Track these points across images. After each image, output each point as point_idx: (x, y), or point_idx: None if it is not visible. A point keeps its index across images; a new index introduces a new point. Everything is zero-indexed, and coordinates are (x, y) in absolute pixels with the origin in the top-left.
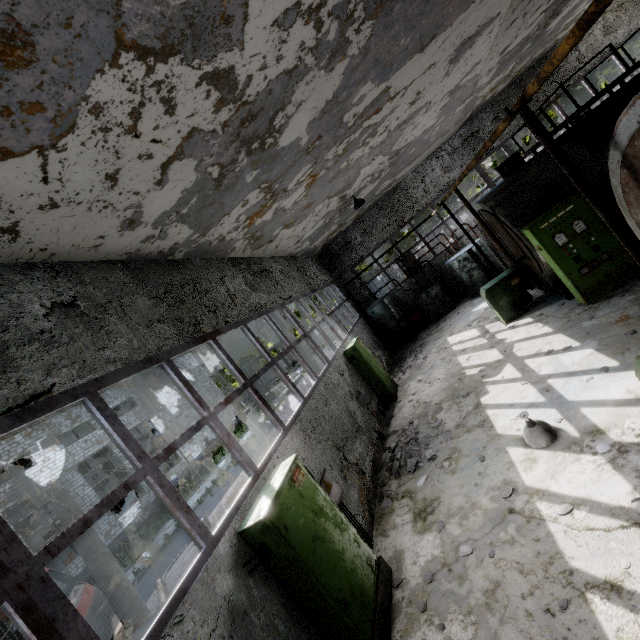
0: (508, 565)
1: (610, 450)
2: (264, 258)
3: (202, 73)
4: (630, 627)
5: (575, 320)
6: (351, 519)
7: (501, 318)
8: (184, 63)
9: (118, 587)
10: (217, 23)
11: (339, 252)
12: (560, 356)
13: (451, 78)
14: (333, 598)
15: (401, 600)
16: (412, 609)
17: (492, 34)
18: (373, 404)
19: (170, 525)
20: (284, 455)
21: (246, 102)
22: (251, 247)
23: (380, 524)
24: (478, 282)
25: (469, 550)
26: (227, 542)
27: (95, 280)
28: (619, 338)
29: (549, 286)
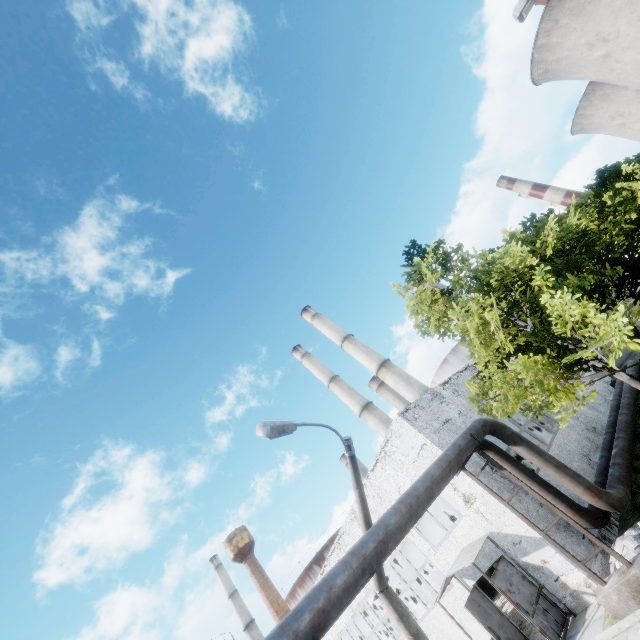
0: None
1: None
2: None
3: None
4: None
5: None
6: None
7: None
8: None
9: None
10: None
11: None
12: None
13: None
14: None
15: None
16: None
17: None
18: None
19: None
20: None
21: None
22: None
23: None
24: None
25: None
26: None
27: None
28: None
29: None
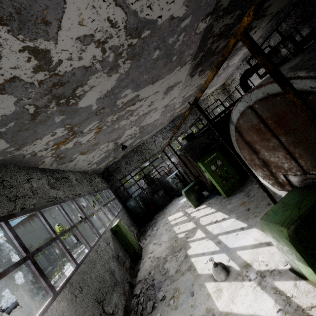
0: None
1: (257, 276)
2: (66, 171)
3: (25, 45)
4: None
5: (224, 205)
6: None
7: (192, 205)
8: (10, 33)
9: None
10: (39, 21)
11: (113, 172)
12: (221, 223)
13: (165, 100)
14: None
15: None
16: None
17: (179, 88)
18: (127, 262)
19: None
20: None
21: (57, 74)
22: (57, 163)
23: None
24: (180, 189)
25: None
26: None
27: None
28: (244, 212)
29: (210, 189)
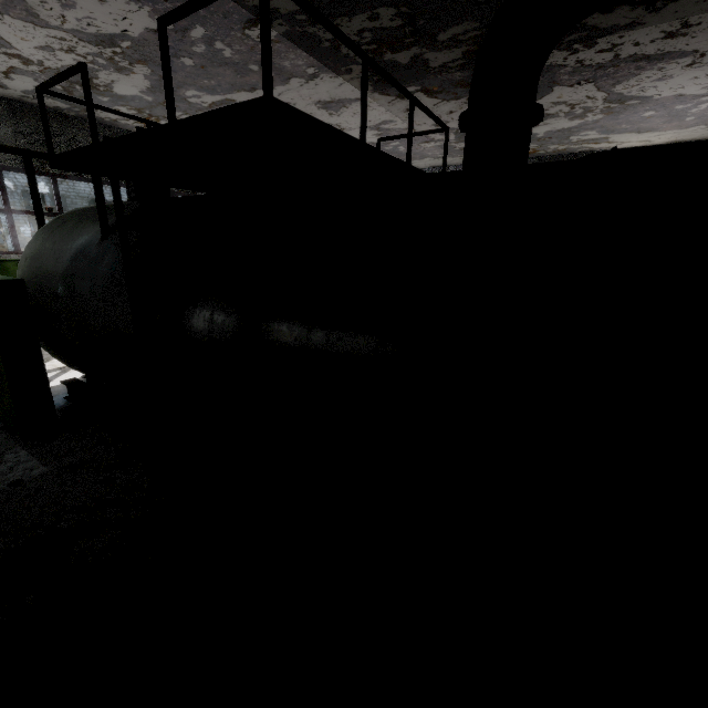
0: None
1: None
2: None
3: None
4: None
5: None
6: None
7: None
8: None
9: None
10: None
11: None
12: None
13: (350, 119)
14: None
15: None
16: None
17: (377, 108)
18: None
19: None
20: None
21: (51, 68)
22: None
23: None
24: None
25: None
26: None
27: None
28: None
29: None
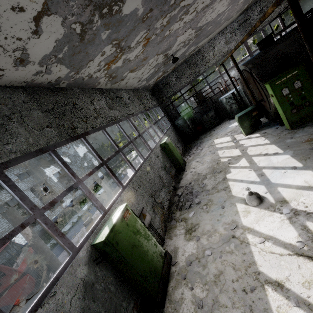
0: (228, 264)
1: (290, 212)
2: (119, 89)
3: None
4: (284, 307)
5: (283, 138)
6: (155, 231)
7: (243, 132)
8: None
9: (43, 251)
10: None
11: (163, 88)
12: (271, 157)
13: None
14: (140, 275)
15: (174, 272)
16: (179, 277)
17: None
18: (172, 172)
19: (75, 217)
20: (121, 201)
21: None
22: (110, 82)
23: (169, 233)
24: (234, 111)
25: (210, 253)
26: (85, 250)
27: (2, 99)
28: (305, 151)
29: (272, 117)
